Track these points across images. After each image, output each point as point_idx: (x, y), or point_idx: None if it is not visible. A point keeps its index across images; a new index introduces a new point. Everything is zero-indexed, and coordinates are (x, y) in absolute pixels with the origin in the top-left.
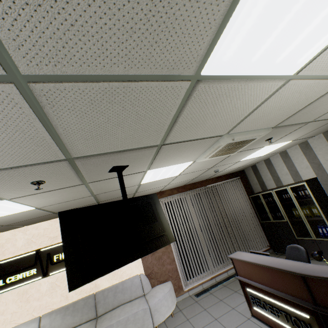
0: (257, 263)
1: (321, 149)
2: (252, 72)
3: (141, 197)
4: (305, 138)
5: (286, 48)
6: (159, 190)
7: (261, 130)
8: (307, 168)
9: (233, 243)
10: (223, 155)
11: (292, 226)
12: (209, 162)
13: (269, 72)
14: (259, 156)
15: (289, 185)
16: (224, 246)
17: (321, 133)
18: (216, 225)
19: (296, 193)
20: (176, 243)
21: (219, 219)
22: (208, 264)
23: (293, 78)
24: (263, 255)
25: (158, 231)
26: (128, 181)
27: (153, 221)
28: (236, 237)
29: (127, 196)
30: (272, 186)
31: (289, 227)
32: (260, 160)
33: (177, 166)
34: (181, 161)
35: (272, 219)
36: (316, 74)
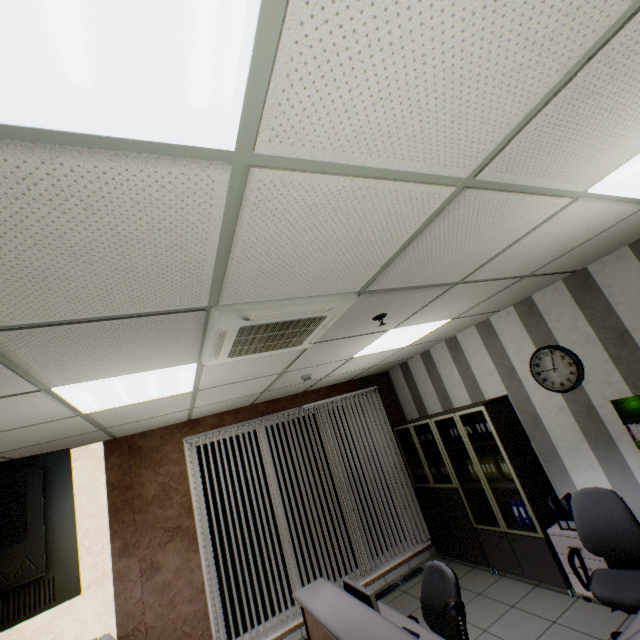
0: (329, 628)
1: (513, 337)
2: (2, 111)
3: (4, 464)
4: (480, 314)
5: (44, 23)
6: (184, 417)
7: (326, 298)
8: (492, 376)
9: (352, 537)
10: (273, 350)
11: (468, 499)
12: (257, 362)
13: (99, 123)
14: (399, 347)
15: (457, 410)
16: (329, 545)
17: (510, 305)
18: (316, 496)
19: (472, 428)
20: (211, 545)
21: (323, 481)
22: (287, 593)
23: (260, 162)
24: (356, 599)
25: (14, 574)
26: (16, 411)
27: (8, 541)
28: (358, 521)
29: (85, 435)
30: (436, 408)
31: (461, 500)
32: (410, 354)
33: (154, 374)
34: (148, 364)
35: (432, 481)
36: (334, 158)
